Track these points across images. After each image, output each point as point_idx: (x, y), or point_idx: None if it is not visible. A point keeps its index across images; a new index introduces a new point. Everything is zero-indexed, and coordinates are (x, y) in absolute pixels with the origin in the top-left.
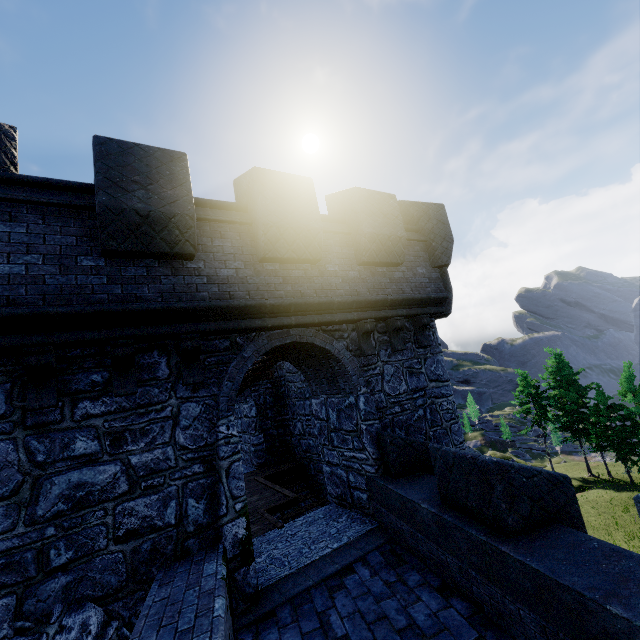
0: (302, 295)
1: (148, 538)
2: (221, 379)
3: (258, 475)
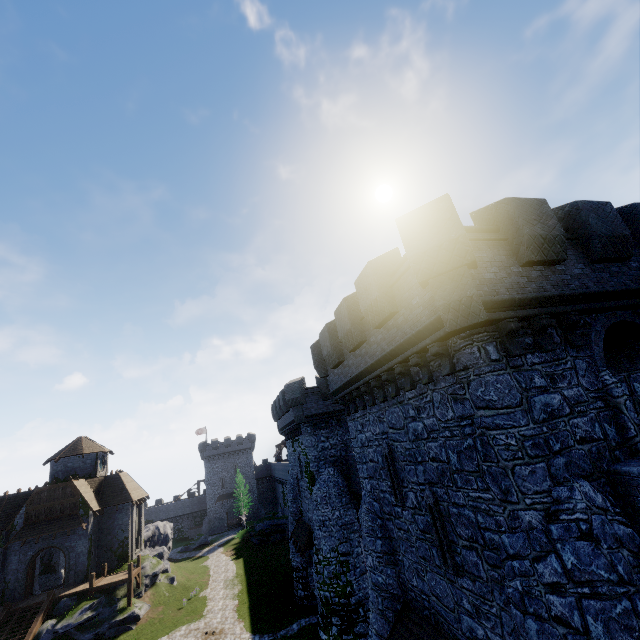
0: (624, 284)
1: (592, 445)
2: (588, 345)
3: None
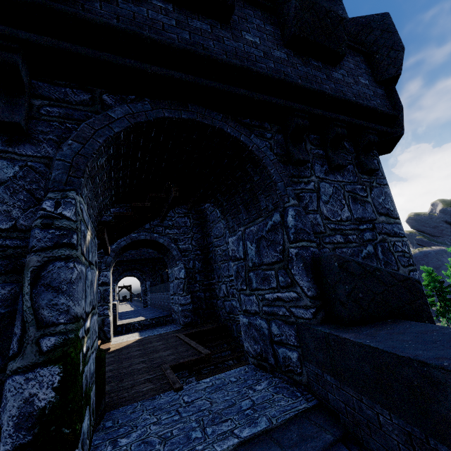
0: (205, 50)
1: None
2: (65, 139)
3: (181, 332)
